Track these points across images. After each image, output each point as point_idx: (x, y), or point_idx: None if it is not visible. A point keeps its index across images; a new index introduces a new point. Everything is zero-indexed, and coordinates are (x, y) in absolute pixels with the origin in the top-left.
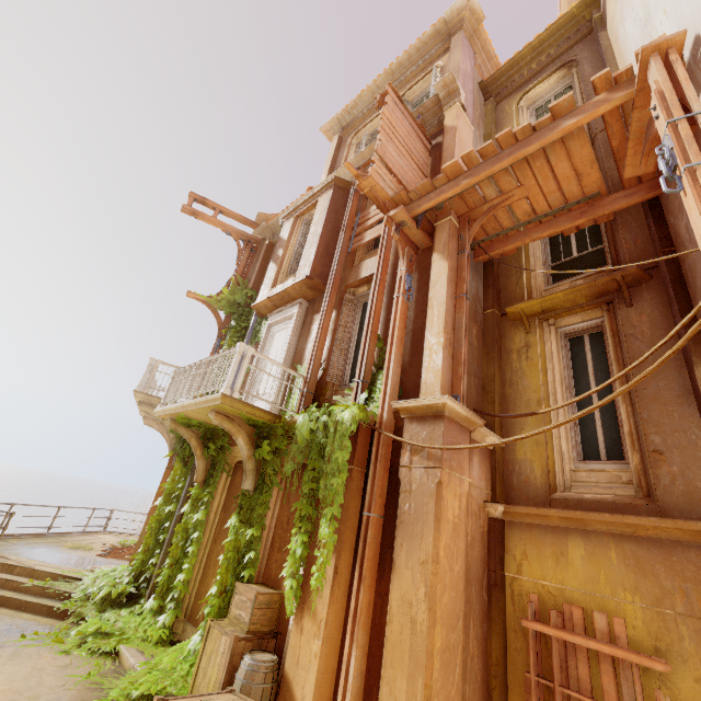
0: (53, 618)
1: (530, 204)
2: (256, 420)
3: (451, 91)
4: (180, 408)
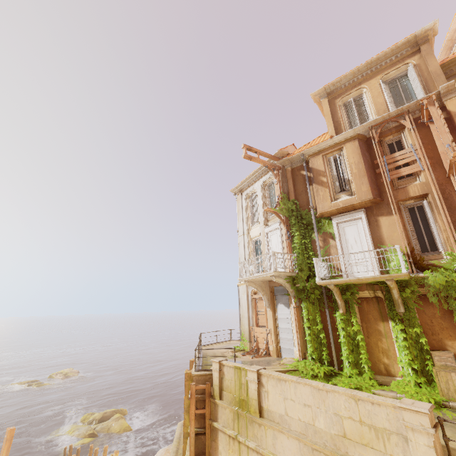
0: None
1: None
2: (403, 279)
3: (449, 90)
4: (353, 280)
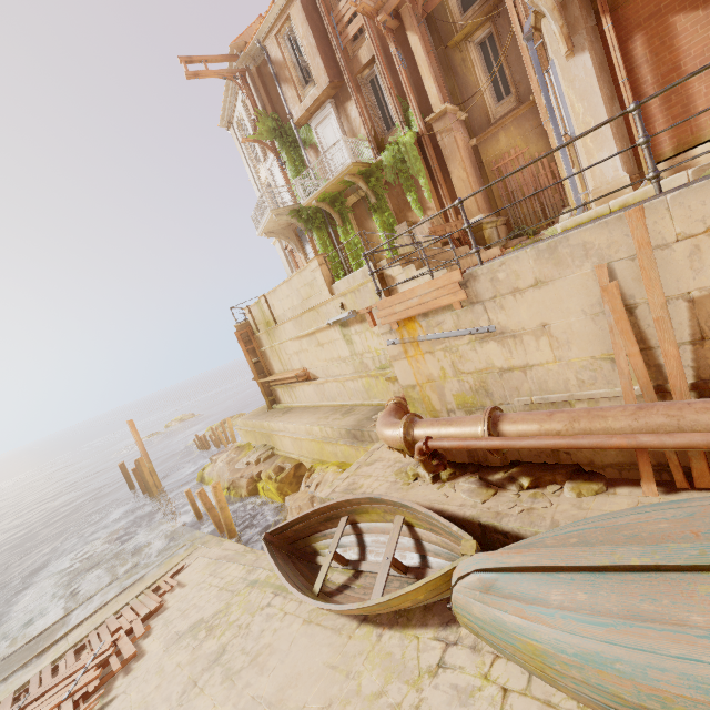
0: None
1: None
2: (363, 170)
3: None
4: (323, 189)
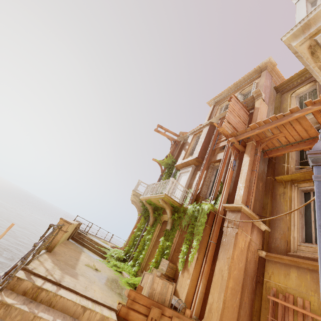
0: (102, 258)
1: (286, 138)
2: (174, 204)
3: (258, 94)
4: (149, 197)
